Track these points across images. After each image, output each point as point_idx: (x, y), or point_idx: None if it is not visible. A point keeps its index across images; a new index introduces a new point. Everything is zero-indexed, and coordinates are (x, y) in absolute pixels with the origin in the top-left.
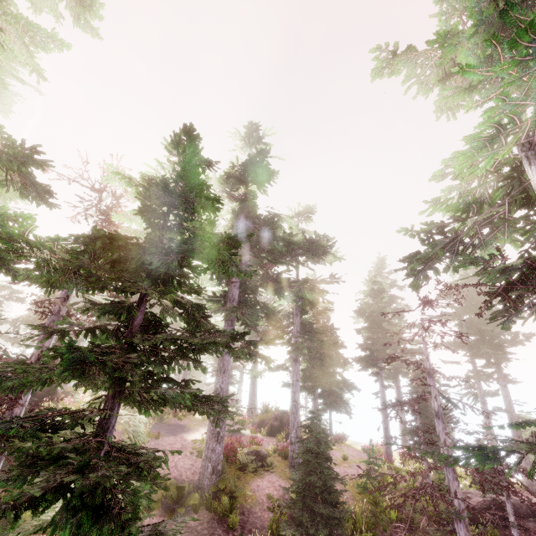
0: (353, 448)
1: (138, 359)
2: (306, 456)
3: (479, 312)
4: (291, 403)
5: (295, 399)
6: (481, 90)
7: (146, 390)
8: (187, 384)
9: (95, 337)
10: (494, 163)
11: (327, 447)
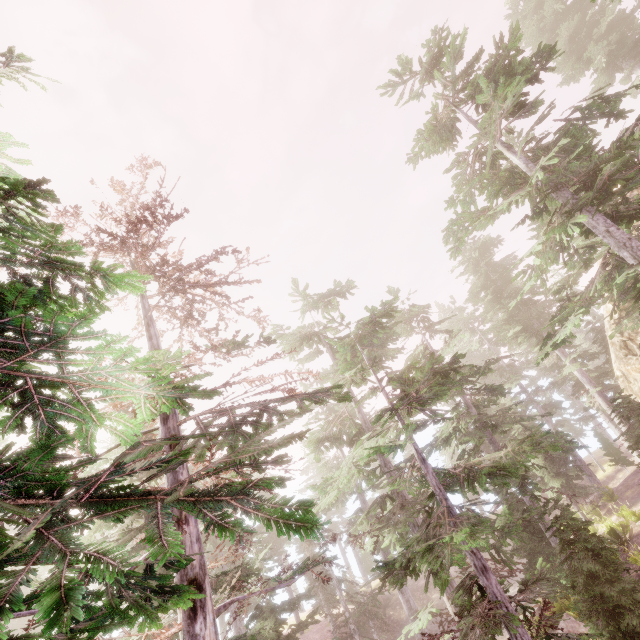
0: None
1: None
2: None
3: (348, 542)
4: (236, 632)
5: (239, 627)
6: None
7: None
8: None
9: None
10: (335, 457)
11: None
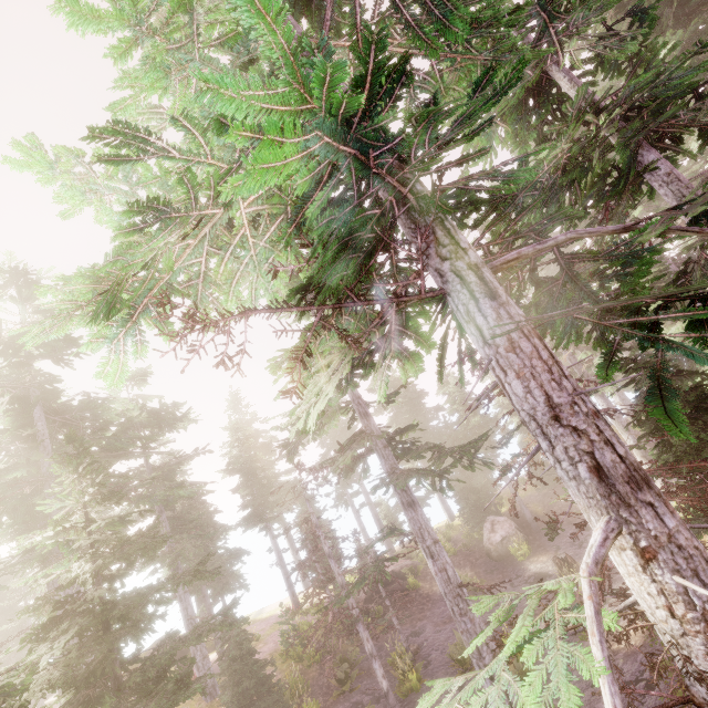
0: (259, 621)
1: (175, 686)
2: (230, 668)
3: (338, 482)
4: (186, 623)
5: (190, 616)
6: (303, 317)
7: (177, 705)
8: (185, 680)
9: (104, 705)
10: None
11: (249, 642)
